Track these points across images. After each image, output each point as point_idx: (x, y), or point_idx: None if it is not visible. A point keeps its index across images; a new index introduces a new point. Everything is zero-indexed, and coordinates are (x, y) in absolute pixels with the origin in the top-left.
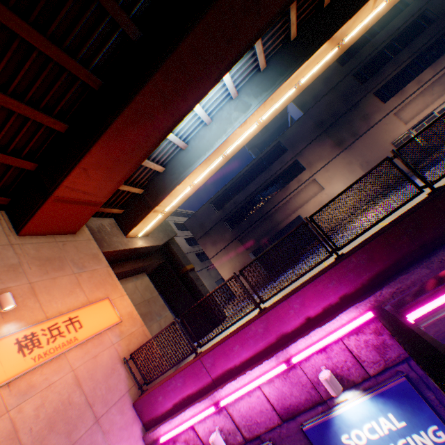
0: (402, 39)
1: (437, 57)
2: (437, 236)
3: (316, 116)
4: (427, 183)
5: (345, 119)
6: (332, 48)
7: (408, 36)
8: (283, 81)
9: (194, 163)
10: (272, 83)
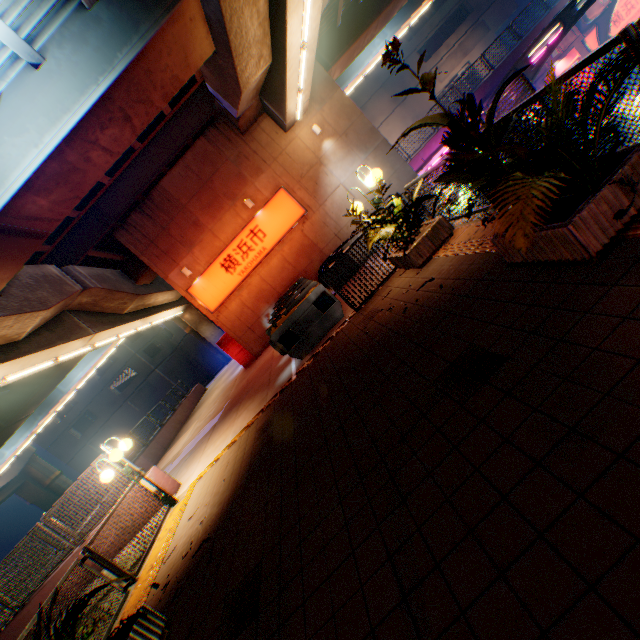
0: (434, 4)
1: (457, 26)
2: (496, 85)
3: (373, 71)
4: (492, 68)
5: (398, 76)
6: (428, 3)
7: (437, 2)
8: (406, 21)
9: (350, 78)
10: (400, 21)
